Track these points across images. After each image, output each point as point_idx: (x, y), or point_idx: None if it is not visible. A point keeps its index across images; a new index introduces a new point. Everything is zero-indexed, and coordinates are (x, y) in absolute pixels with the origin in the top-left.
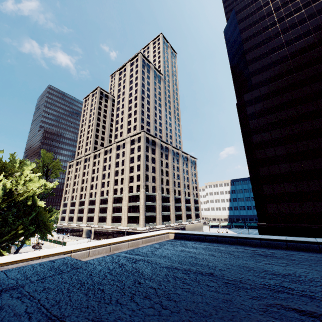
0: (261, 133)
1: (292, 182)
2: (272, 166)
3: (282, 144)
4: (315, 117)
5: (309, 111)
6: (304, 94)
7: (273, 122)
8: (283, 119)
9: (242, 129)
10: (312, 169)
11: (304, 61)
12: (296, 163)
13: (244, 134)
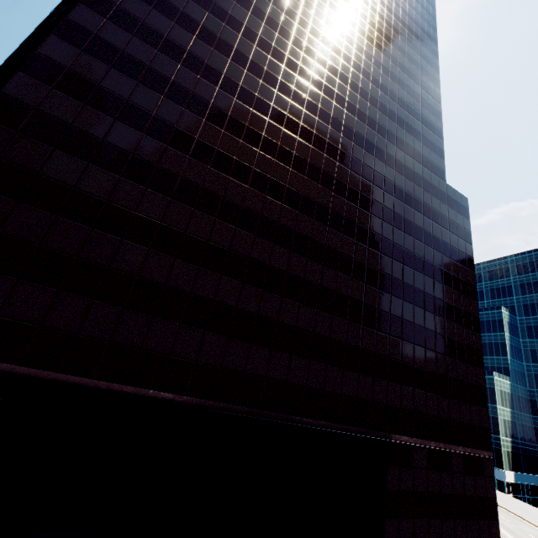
0: (86, 51)
1: (51, 213)
2: (33, 142)
3: (111, 113)
4: (215, 121)
5: (215, 104)
6: (229, 75)
7: (136, 59)
8: (160, 74)
9: (51, 16)
10: (128, 209)
11: (265, 36)
12: (104, 175)
13: (42, 27)
